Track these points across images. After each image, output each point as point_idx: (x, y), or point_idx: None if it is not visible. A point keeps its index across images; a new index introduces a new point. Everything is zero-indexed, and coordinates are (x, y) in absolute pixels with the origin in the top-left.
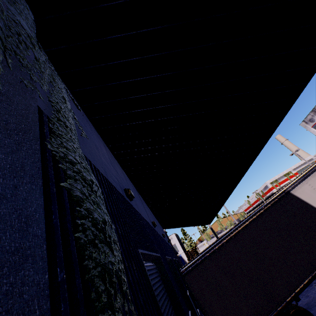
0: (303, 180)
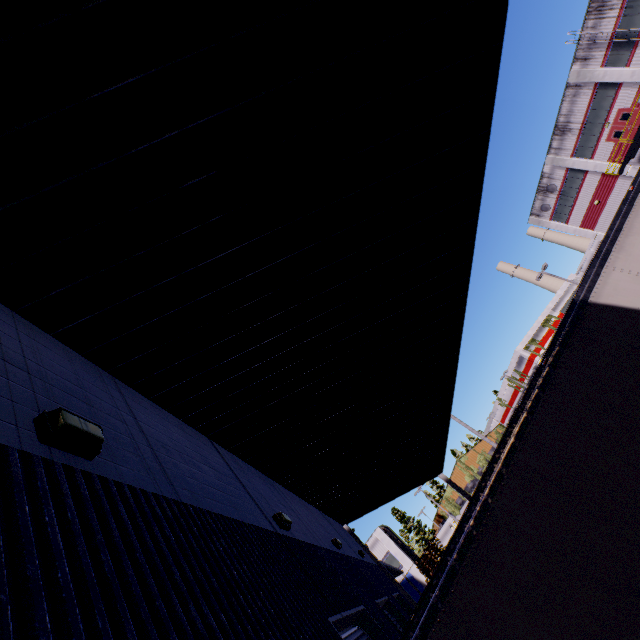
0: (604, 266)
